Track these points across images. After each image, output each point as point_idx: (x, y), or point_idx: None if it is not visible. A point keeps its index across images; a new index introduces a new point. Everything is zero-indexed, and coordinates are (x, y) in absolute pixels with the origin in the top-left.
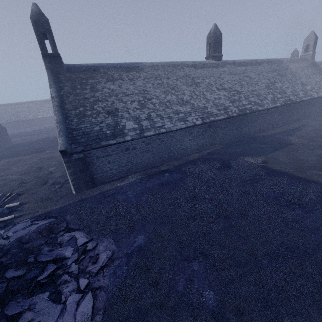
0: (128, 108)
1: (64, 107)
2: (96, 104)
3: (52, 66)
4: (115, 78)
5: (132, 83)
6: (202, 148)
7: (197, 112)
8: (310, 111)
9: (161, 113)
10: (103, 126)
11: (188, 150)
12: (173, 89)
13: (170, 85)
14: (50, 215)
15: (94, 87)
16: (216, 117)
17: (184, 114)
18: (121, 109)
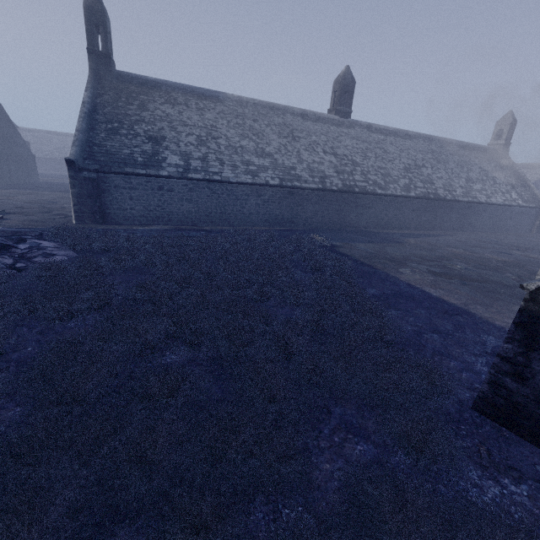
0: (180, 140)
1: (94, 117)
2: (138, 125)
3: (97, 67)
4: (178, 102)
5: (199, 113)
6: (275, 222)
7: (278, 171)
8: (472, 221)
9: (224, 158)
10: (136, 151)
11: (253, 219)
12: (256, 135)
13: (254, 129)
14: (30, 230)
15: (144, 105)
16: (303, 184)
17: (257, 168)
18: (169, 139)
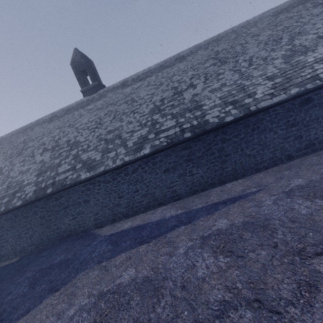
0: None
1: None
2: None
3: None
4: None
5: None
6: None
7: None
8: None
9: None
10: None
11: None
12: None
13: None
14: None
15: None
16: None
17: None
18: None
